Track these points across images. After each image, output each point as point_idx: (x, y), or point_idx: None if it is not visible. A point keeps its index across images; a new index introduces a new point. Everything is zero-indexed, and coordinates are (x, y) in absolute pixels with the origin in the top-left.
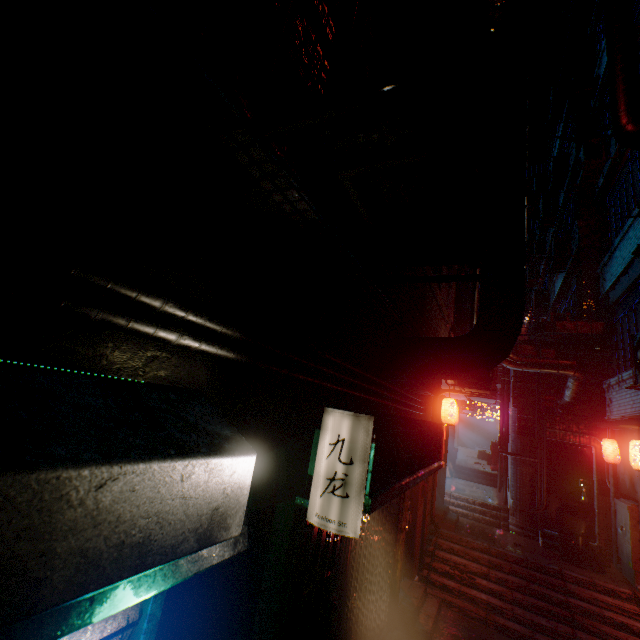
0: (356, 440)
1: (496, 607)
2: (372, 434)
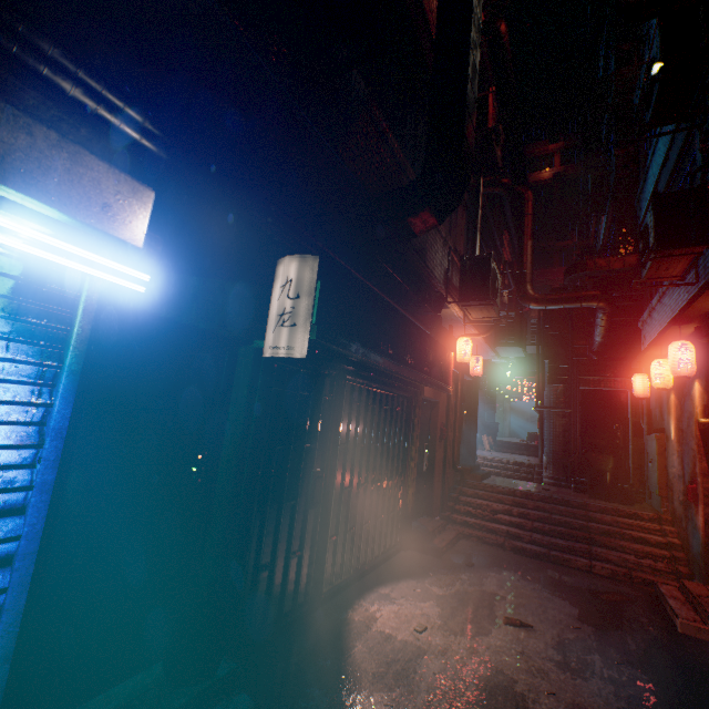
0: (303, 278)
1: (515, 534)
2: (319, 273)
